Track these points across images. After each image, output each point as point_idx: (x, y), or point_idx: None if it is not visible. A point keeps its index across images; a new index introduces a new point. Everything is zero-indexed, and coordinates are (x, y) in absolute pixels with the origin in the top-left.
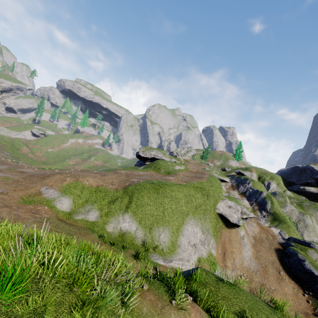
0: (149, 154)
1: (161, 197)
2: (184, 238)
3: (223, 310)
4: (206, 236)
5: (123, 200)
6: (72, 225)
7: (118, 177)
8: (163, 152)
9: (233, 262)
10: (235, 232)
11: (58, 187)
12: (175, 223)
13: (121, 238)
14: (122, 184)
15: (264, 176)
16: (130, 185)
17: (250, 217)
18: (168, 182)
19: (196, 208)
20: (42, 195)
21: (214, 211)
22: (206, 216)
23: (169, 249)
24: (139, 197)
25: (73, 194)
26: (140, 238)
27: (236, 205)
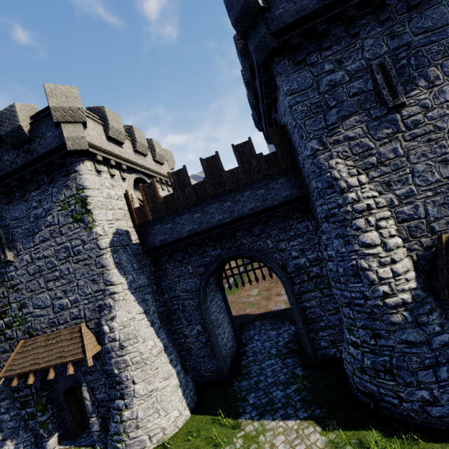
0: None
1: None
2: None
3: None
4: None
5: None
6: None
7: None
8: None
9: None
10: None
11: None
12: None
13: None
14: None
15: None
16: None
17: None
18: None
19: None
20: None
21: None
22: None
23: None
24: None
25: None
26: None
27: None
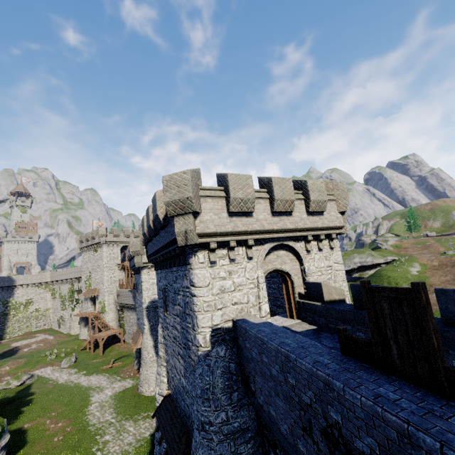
0: (352, 263)
1: None
2: None
3: None
4: None
5: None
6: None
7: None
8: (369, 254)
9: None
10: None
11: None
12: None
13: None
14: None
15: None
16: None
17: None
18: None
19: None
20: None
21: None
22: None
23: None
24: None
25: None
26: None
27: None
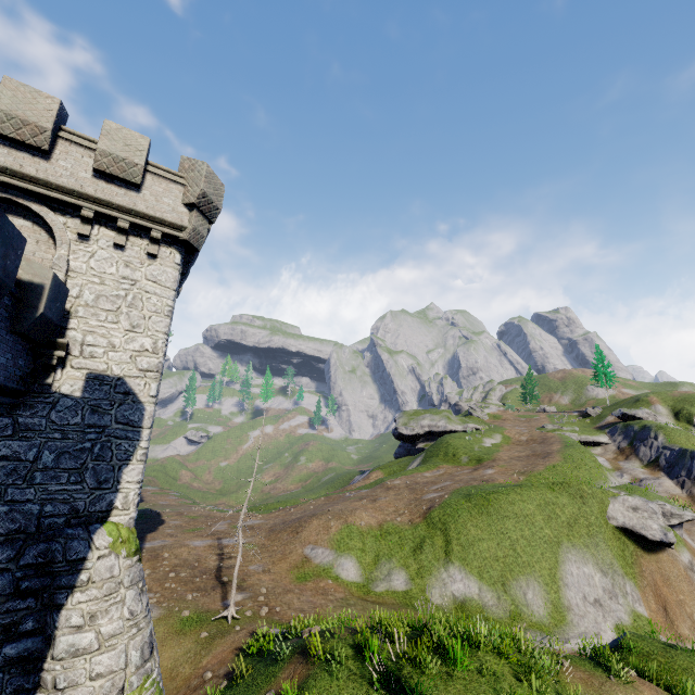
0: (418, 426)
1: (497, 520)
2: (570, 591)
3: (690, 685)
4: (612, 580)
5: (435, 541)
6: (380, 603)
7: (398, 496)
8: (445, 415)
9: (691, 624)
10: (669, 559)
11: (326, 542)
12: (543, 565)
13: (462, 612)
14: (415, 509)
15: (685, 408)
16: (432, 509)
17: (688, 520)
18: (492, 484)
19: (569, 527)
20: (312, 562)
21: (608, 524)
22: (597, 538)
23: (552, 619)
24: (460, 529)
25: (352, 549)
26: (494, 607)
27: (646, 503)
